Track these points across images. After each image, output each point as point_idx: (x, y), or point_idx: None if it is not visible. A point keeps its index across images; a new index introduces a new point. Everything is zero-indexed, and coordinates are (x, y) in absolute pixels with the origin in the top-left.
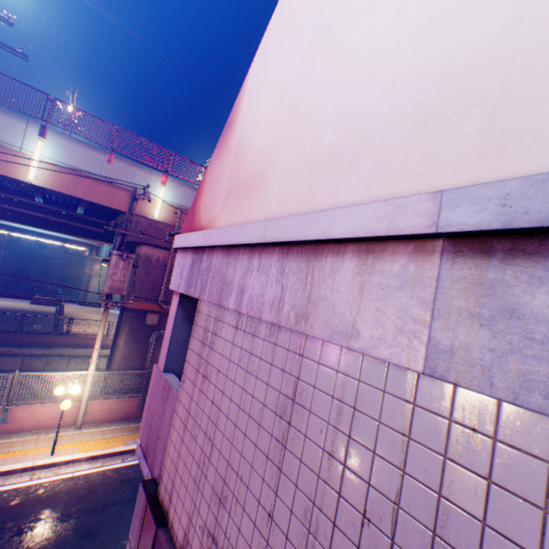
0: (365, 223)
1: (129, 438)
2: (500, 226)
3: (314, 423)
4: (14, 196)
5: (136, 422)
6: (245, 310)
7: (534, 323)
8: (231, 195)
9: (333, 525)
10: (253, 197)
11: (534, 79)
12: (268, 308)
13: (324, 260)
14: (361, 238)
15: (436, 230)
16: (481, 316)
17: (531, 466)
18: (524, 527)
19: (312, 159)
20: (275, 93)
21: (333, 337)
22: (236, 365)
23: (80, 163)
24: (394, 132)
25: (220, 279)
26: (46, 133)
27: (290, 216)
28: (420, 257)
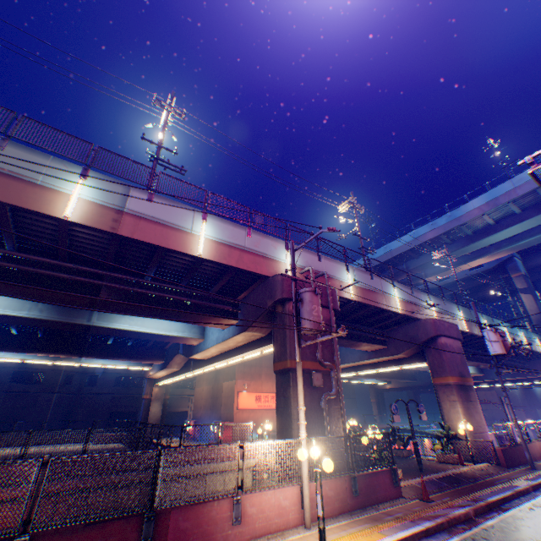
0: None
1: (380, 529)
2: None
3: None
4: (162, 283)
5: (358, 514)
6: None
7: None
8: None
9: None
10: None
11: None
12: None
13: None
14: None
15: None
16: None
17: None
18: None
19: None
20: None
21: None
22: None
23: (229, 238)
24: None
25: None
26: (206, 217)
27: None
28: None
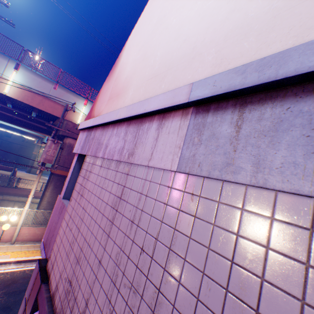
0: (162, 102)
1: None
2: (211, 95)
3: (128, 207)
4: None
5: None
6: (106, 156)
7: (220, 139)
8: (110, 99)
9: (128, 258)
10: (120, 99)
11: (235, 34)
12: (117, 153)
13: (145, 125)
14: (160, 111)
15: (188, 101)
16: (202, 139)
17: (211, 205)
18: (205, 235)
19: (148, 77)
20: (138, 48)
21: (142, 162)
22: (97, 186)
23: (37, 87)
24: (182, 62)
25: (97, 142)
26: (19, 68)
27: (132, 104)
28: (183, 117)
